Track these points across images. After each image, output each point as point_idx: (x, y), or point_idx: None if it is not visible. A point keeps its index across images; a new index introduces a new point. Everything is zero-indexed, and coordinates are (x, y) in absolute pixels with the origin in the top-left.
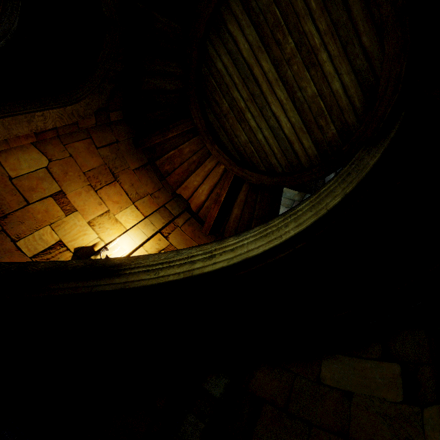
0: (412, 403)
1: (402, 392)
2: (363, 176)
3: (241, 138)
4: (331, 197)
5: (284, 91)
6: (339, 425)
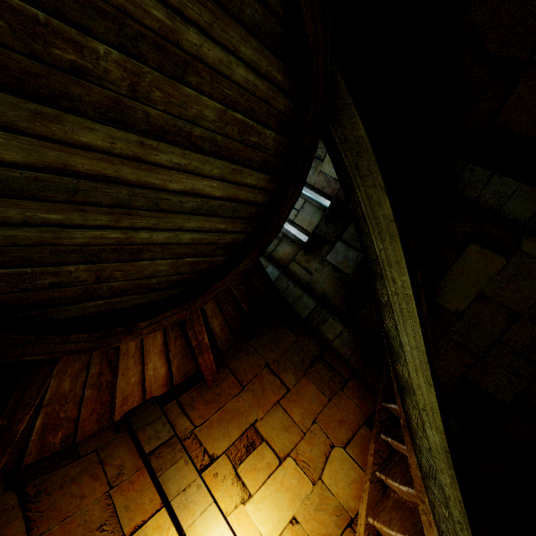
0: (512, 254)
1: (499, 255)
2: (373, 155)
3: (161, 270)
4: (376, 206)
5: (169, 148)
6: (506, 316)
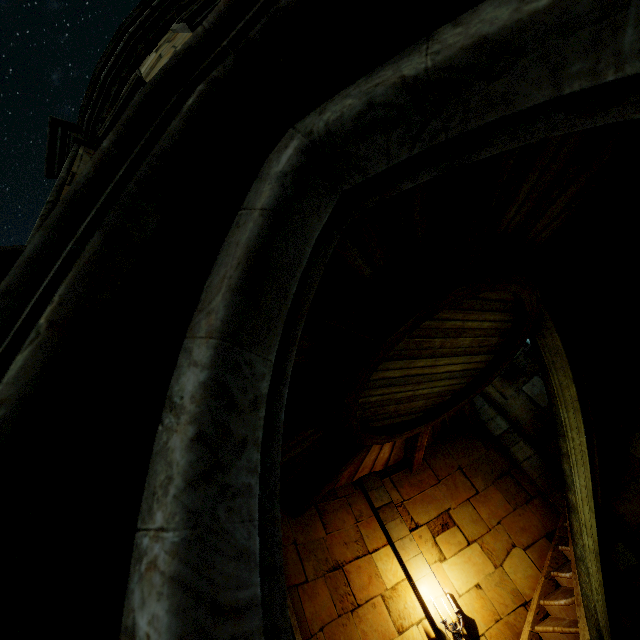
0: None
1: None
2: (566, 357)
3: (419, 405)
4: (565, 389)
5: (445, 359)
6: None
